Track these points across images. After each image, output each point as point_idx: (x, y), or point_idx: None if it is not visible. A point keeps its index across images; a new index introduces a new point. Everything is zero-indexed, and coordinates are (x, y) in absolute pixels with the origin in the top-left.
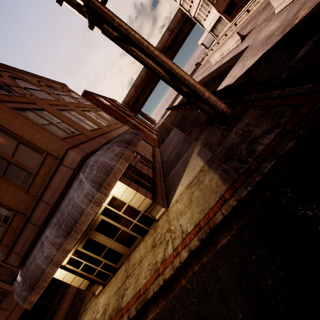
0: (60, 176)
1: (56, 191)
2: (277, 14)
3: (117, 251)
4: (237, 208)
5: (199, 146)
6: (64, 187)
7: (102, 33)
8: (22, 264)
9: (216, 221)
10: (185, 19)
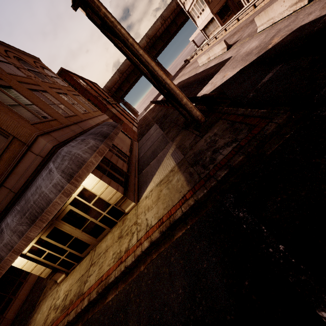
0: (27, 163)
1: (22, 178)
2: (258, 33)
3: (84, 241)
4: (194, 207)
5: (174, 147)
6: (30, 175)
7: (87, 16)
8: None
9: (176, 217)
10: (180, 11)
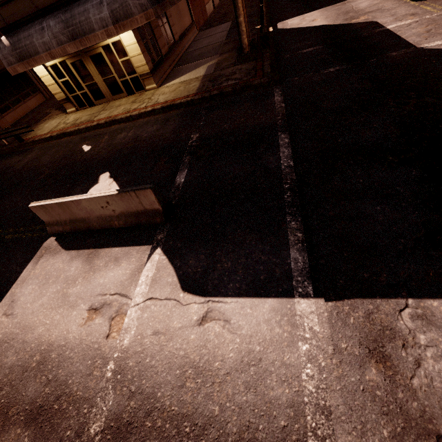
0: None
1: None
2: None
3: (101, 91)
4: (189, 104)
5: (215, 61)
6: None
7: None
8: (4, 31)
9: (175, 103)
10: None
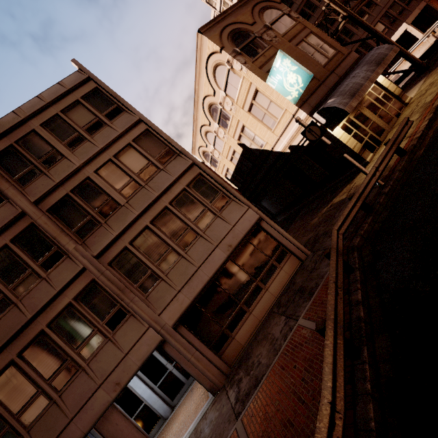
0: (346, 62)
1: (343, 69)
2: None
3: (380, 126)
4: None
5: None
6: (348, 68)
7: None
8: (311, 114)
9: None
10: None
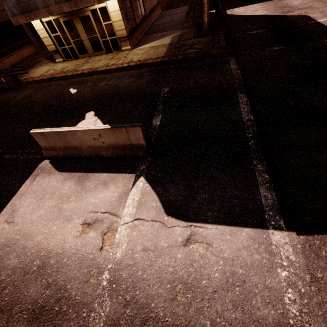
0: None
1: None
2: None
3: (85, 47)
4: (158, 64)
5: (178, 34)
6: None
7: None
8: None
9: (147, 62)
10: None
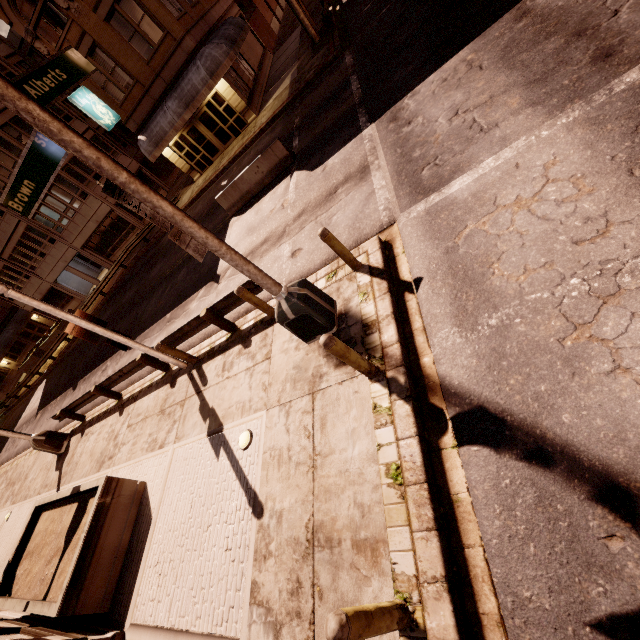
0: (177, 58)
1: (173, 71)
2: None
3: (215, 146)
4: (286, 108)
5: (296, 67)
6: (179, 70)
7: None
8: (138, 133)
9: (275, 114)
10: None
